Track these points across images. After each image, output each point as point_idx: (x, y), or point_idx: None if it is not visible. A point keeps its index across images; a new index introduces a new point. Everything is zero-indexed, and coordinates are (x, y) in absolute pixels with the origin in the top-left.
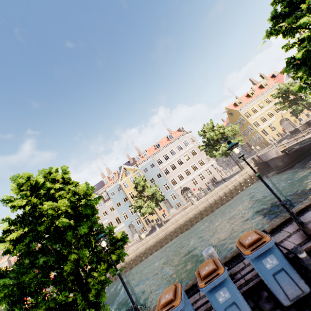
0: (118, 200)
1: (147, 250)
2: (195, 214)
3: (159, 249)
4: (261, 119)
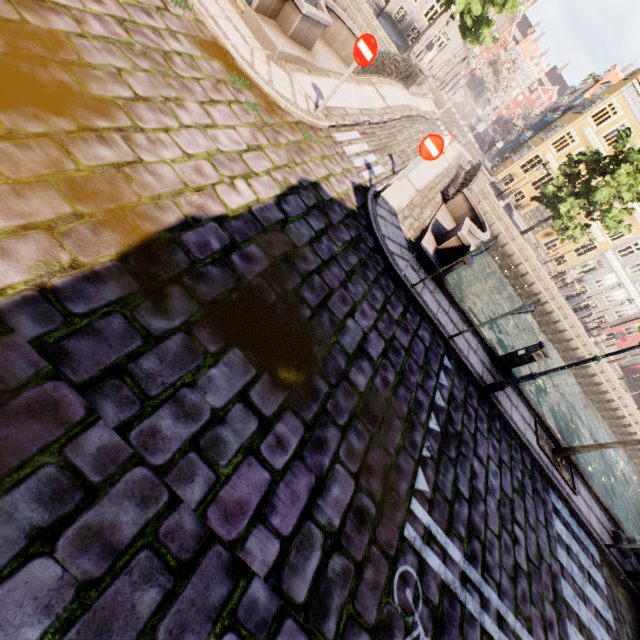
0: None
1: None
2: None
3: None
4: None
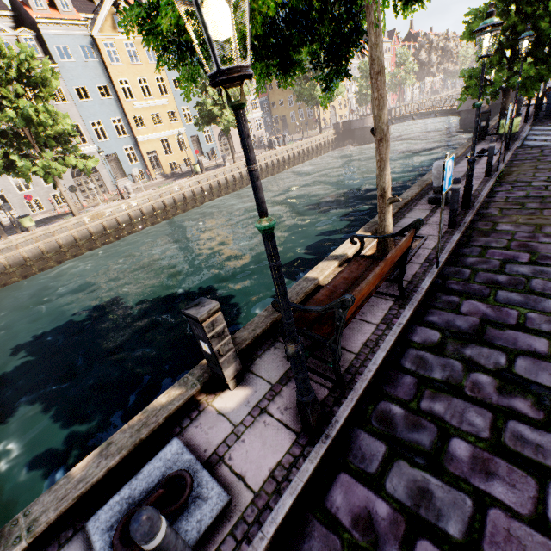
0: (82, 81)
1: (216, 189)
2: (278, 162)
3: (230, 192)
4: None
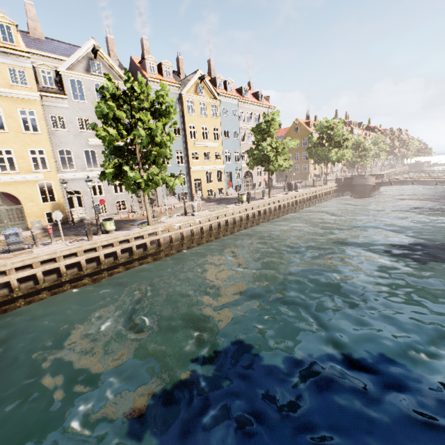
0: None
1: (257, 217)
2: (300, 201)
3: (265, 221)
4: None
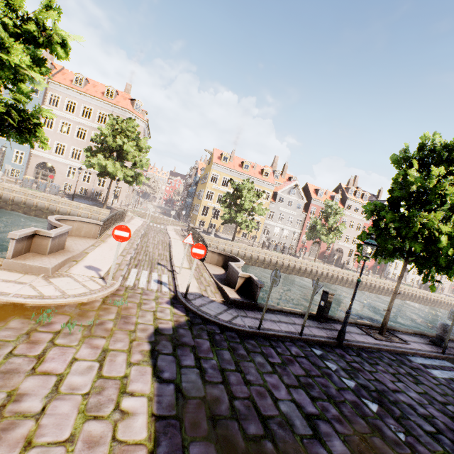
0: None
1: None
2: None
3: None
4: (220, 197)
